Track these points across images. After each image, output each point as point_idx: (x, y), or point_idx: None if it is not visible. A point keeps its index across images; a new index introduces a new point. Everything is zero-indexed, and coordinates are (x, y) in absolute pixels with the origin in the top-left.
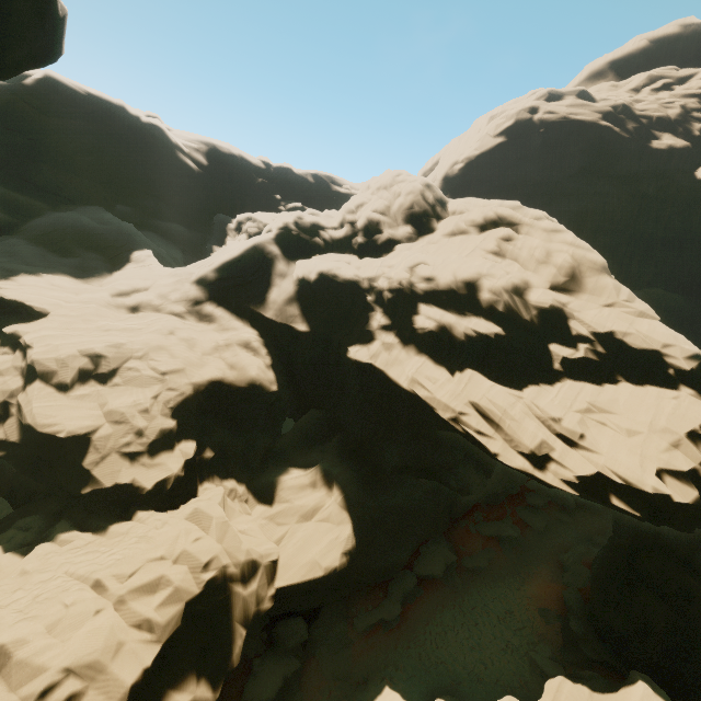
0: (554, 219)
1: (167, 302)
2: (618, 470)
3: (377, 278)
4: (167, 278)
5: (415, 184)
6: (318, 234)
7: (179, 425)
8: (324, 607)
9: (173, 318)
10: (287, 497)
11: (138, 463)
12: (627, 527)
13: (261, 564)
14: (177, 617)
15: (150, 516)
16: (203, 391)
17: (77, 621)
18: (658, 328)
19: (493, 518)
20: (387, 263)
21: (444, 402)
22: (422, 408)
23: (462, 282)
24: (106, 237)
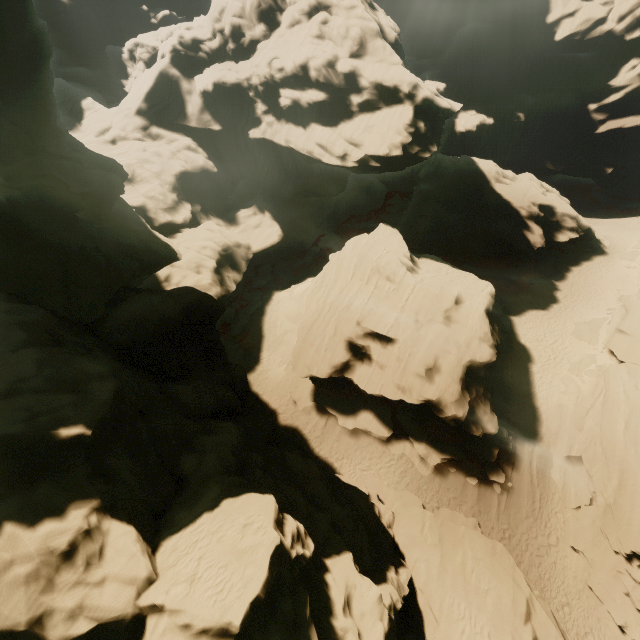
0: None
1: (128, 133)
2: (371, 150)
3: (251, 78)
4: (117, 117)
5: None
6: (200, 49)
7: (177, 196)
8: (277, 263)
9: (139, 142)
10: (244, 221)
11: (171, 212)
12: (417, 195)
13: (242, 243)
14: (217, 254)
15: (188, 229)
16: (179, 179)
17: (184, 253)
18: (399, 69)
19: (363, 221)
20: (254, 64)
21: (302, 145)
22: (295, 154)
23: (299, 67)
24: (55, 95)
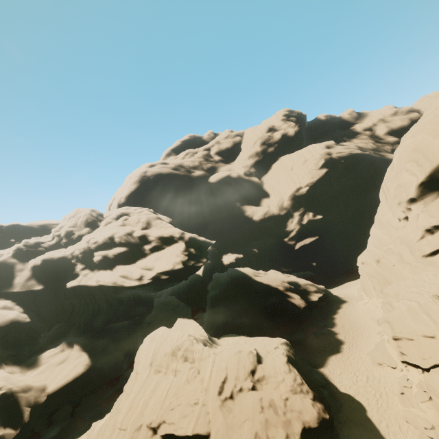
0: (147, 208)
1: None
2: (160, 268)
3: (74, 251)
4: None
5: (86, 211)
6: (40, 246)
7: None
8: (82, 399)
9: None
10: (47, 360)
11: None
12: (209, 300)
13: (34, 385)
14: None
15: None
16: None
17: None
18: (171, 228)
19: None
20: (77, 244)
21: (108, 280)
22: (105, 289)
23: (108, 238)
24: None
